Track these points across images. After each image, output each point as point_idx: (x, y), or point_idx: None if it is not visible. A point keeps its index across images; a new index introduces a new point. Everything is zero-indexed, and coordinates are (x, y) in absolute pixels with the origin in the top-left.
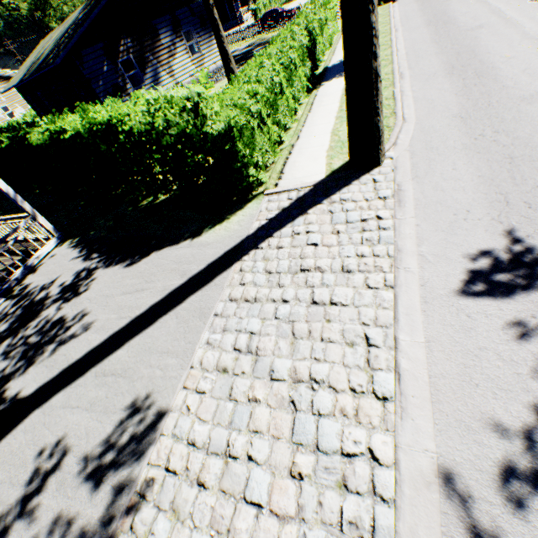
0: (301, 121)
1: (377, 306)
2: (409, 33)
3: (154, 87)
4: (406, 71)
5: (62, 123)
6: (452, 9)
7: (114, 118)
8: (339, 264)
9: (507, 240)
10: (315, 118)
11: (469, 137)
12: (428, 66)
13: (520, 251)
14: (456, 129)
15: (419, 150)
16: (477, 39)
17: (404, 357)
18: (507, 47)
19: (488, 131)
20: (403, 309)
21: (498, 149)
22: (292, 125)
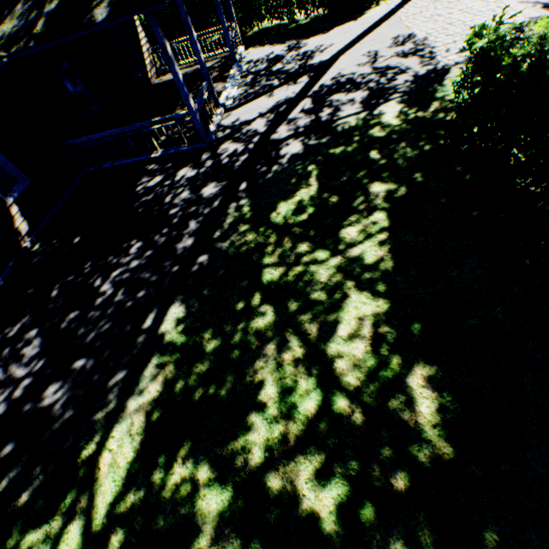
0: None
1: None
2: None
3: None
4: None
5: None
6: None
7: None
8: None
9: None
10: None
11: None
12: None
13: None
14: None
15: None
16: None
17: None
18: None
19: None
20: None
21: None
22: None
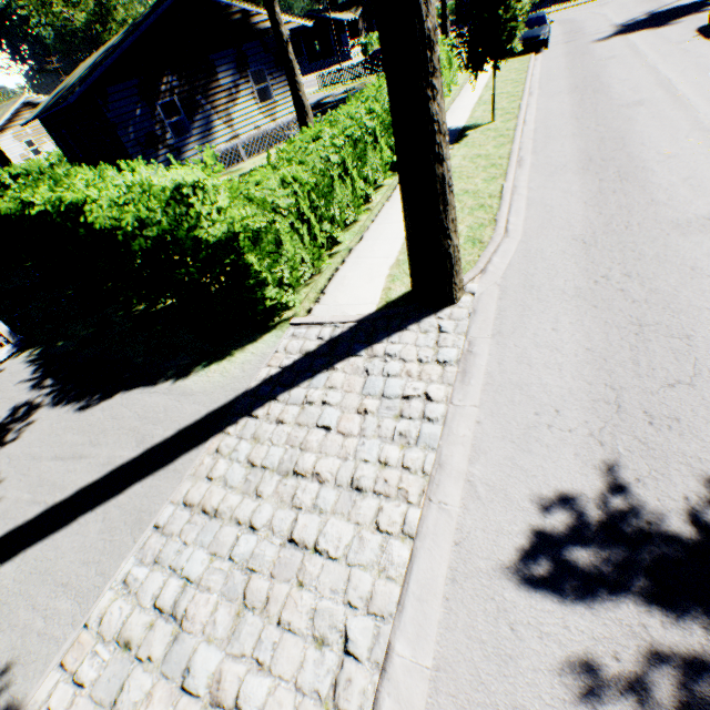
0: (373, 213)
1: (379, 570)
2: (546, 99)
3: (204, 138)
4: (528, 155)
5: (32, 193)
6: (609, 73)
7: (90, 198)
8: (349, 472)
9: (604, 482)
10: (392, 212)
11: (588, 277)
12: (558, 153)
13: (621, 509)
14: (573, 260)
15: (513, 286)
16: (631, 120)
17: (392, 694)
18: (669, 139)
19: (617, 272)
20: (417, 587)
21: (625, 305)
22: (361, 217)
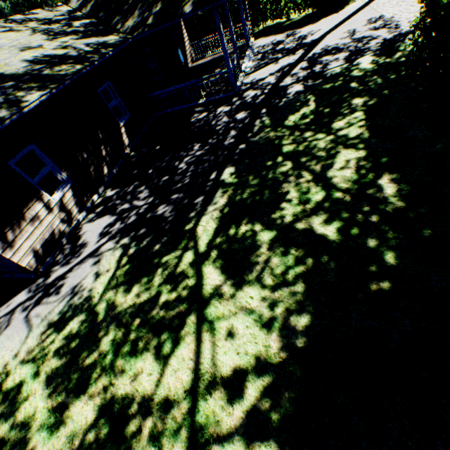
0: None
1: None
2: None
3: None
4: None
5: None
6: None
7: None
8: None
9: None
10: None
11: None
12: None
13: None
14: None
15: None
16: None
17: None
18: None
19: None
20: None
21: None
22: None
